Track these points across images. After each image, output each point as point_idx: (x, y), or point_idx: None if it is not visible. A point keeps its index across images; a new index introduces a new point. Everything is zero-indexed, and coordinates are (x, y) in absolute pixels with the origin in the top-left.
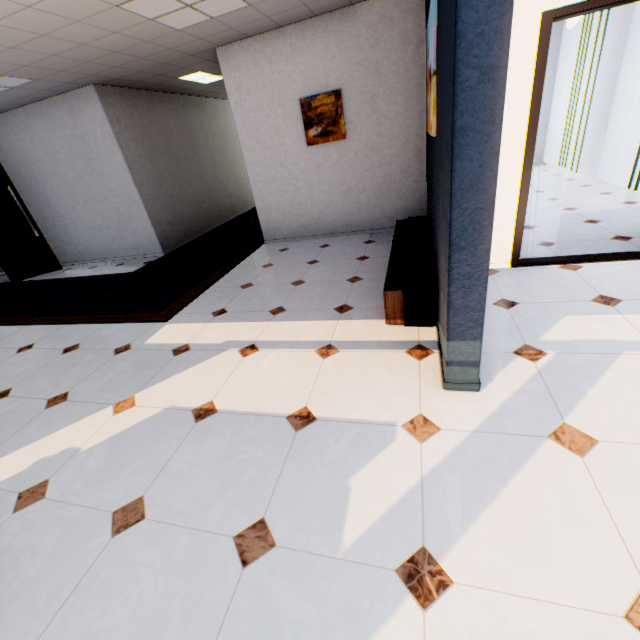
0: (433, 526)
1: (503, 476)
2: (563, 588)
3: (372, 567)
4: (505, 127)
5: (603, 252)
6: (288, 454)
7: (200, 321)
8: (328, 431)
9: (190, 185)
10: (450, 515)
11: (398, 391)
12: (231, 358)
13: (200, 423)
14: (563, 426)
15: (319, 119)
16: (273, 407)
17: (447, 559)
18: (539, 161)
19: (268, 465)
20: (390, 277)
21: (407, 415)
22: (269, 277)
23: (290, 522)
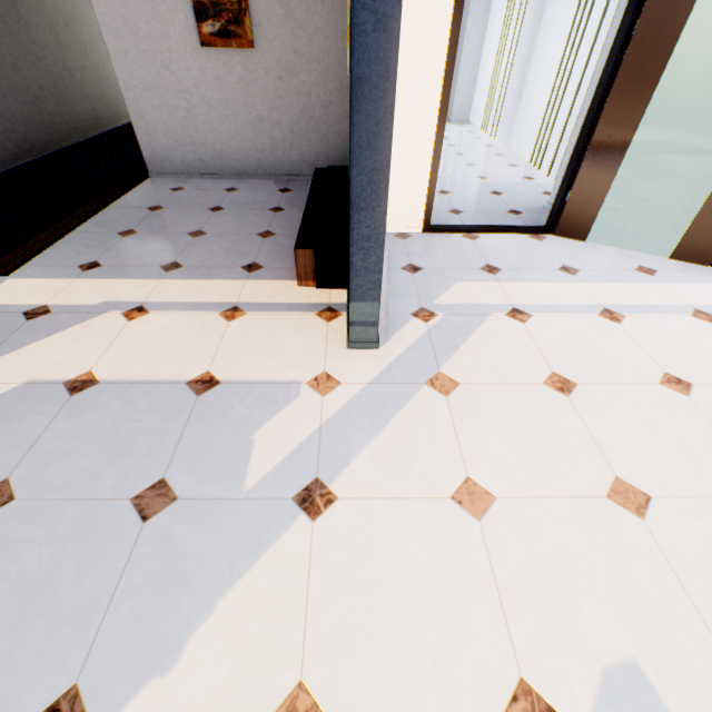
0: (327, 461)
1: (387, 417)
2: (416, 487)
3: (272, 500)
4: (423, 77)
5: (498, 224)
6: (189, 418)
7: (62, 276)
8: (233, 393)
9: (18, 70)
10: (342, 451)
11: (306, 352)
12: (112, 322)
13: (77, 396)
14: (438, 374)
15: (216, 10)
16: (170, 374)
17: (336, 483)
18: (466, 119)
19: (167, 431)
20: (303, 234)
21: (312, 373)
22: (158, 224)
23: (193, 477)
